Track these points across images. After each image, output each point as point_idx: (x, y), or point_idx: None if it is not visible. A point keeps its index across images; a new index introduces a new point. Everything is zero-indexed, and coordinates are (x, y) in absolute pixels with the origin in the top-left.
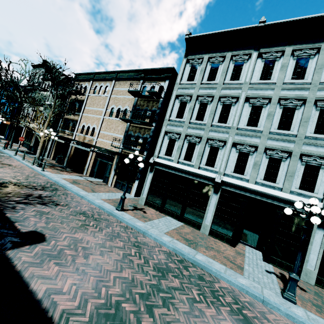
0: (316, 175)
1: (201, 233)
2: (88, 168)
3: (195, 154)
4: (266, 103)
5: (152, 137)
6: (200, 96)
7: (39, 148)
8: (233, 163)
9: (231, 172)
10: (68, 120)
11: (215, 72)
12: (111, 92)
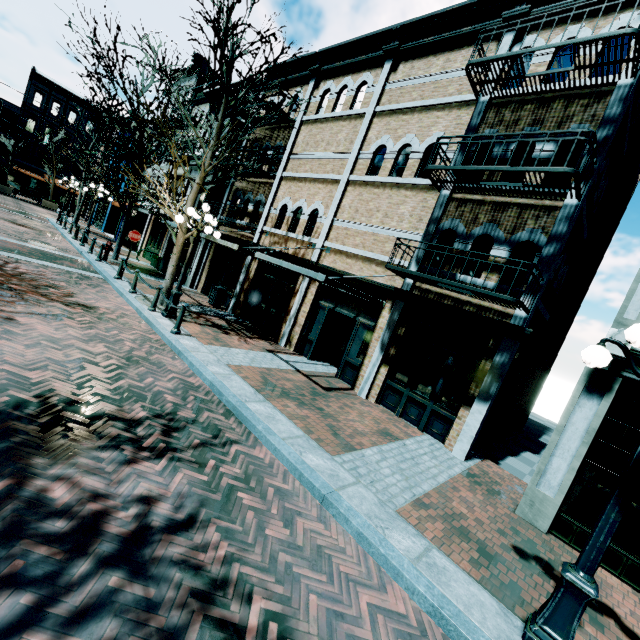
0: None
1: None
2: (293, 329)
3: None
4: None
5: (562, 242)
6: None
7: (171, 261)
8: None
9: None
10: (243, 193)
11: None
12: (377, 99)
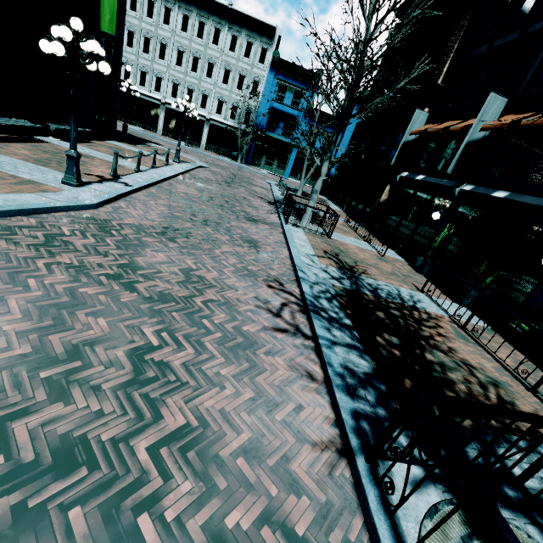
0: (206, 101)
1: (158, 134)
2: None
3: (147, 82)
4: (185, 51)
5: None
6: (143, 30)
7: None
8: (171, 91)
9: (170, 97)
10: None
11: (152, 9)
12: None
